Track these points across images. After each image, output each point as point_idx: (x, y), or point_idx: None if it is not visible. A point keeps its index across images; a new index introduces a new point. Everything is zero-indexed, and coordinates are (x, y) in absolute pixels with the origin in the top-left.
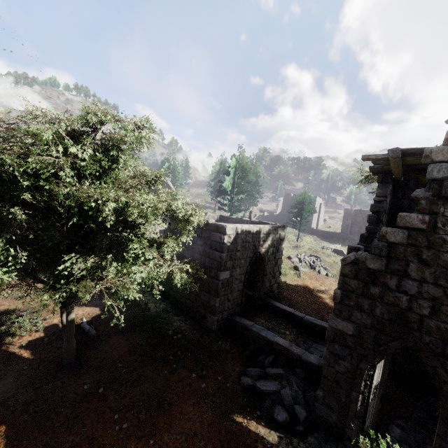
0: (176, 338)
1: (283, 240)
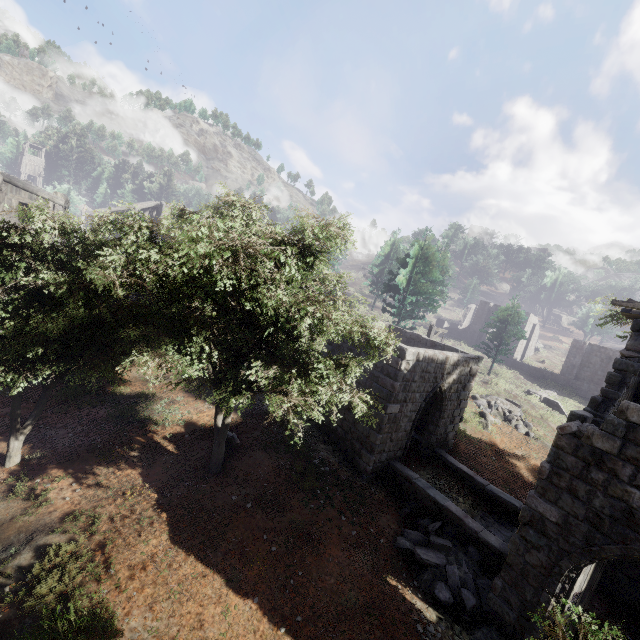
0: (323, 470)
1: (474, 376)
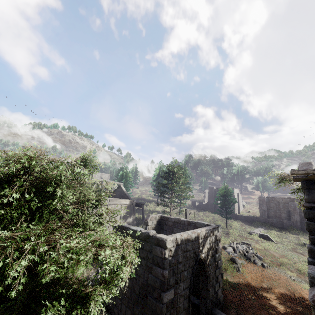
0: None
1: (220, 240)
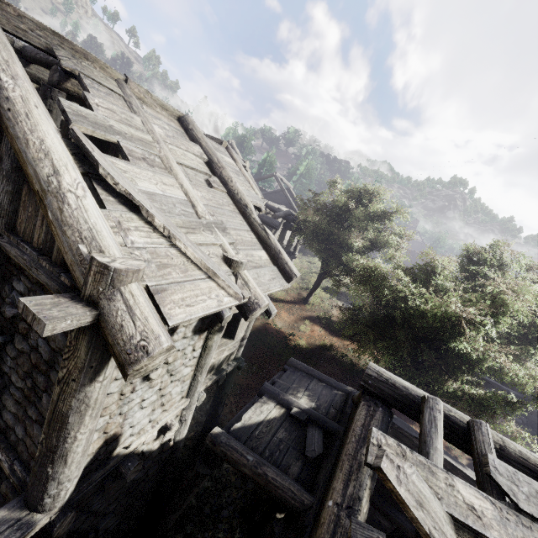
0: None
1: None
